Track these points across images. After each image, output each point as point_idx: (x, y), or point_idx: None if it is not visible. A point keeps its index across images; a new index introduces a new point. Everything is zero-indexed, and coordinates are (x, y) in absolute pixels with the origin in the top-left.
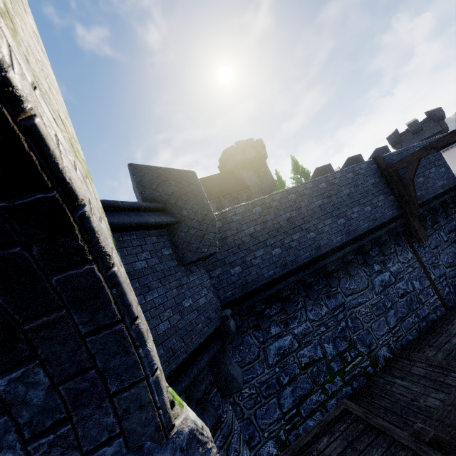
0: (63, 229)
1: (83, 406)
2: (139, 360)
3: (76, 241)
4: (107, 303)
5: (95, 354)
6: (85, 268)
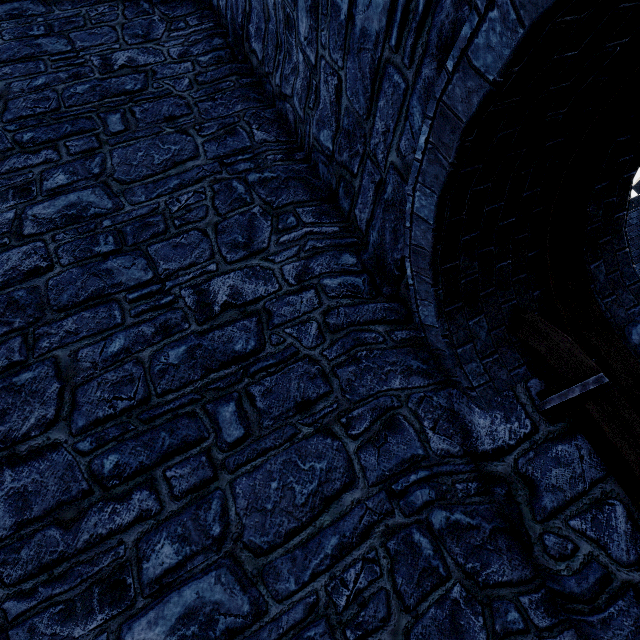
0: (627, 191)
1: (617, 289)
2: (633, 272)
3: (627, 198)
4: (623, 236)
5: (619, 263)
6: (623, 213)
